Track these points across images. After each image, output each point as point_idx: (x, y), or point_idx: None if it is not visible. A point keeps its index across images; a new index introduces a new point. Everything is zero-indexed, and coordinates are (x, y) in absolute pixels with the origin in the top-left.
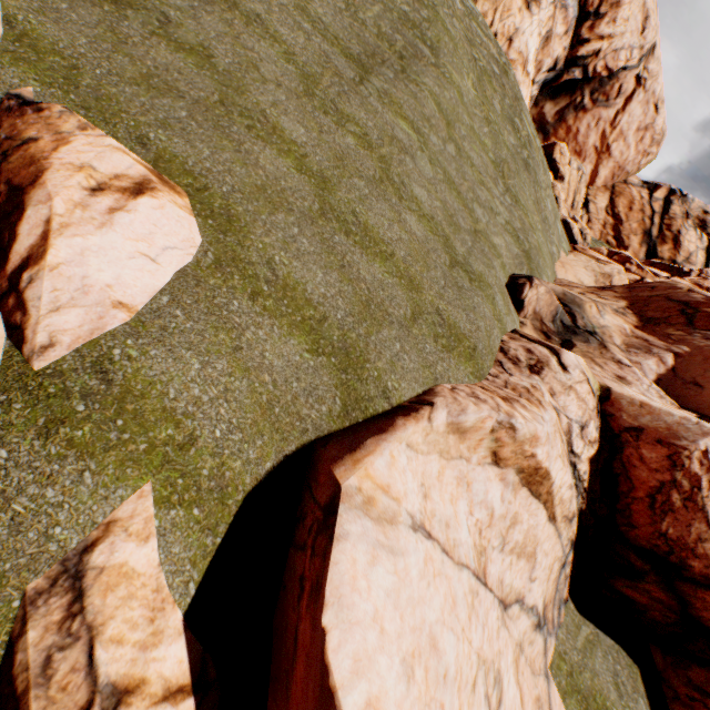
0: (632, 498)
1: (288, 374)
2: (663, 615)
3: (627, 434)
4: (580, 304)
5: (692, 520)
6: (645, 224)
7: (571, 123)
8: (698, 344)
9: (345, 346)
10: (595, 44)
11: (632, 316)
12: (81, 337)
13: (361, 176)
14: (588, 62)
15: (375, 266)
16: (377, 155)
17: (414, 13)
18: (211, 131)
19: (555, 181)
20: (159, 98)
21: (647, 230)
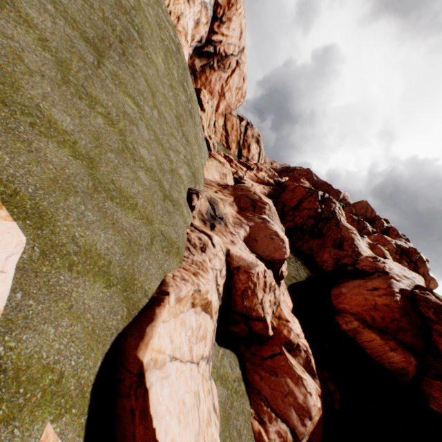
0: (237, 295)
1: (99, 307)
2: (244, 333)
3: (235, 270)
4: (217, 204)
5: (254, 298)
6: (238, 138)
7: (208, 75)
8: (256, 221)
9: (123, 275)
10: (220, 37)
11: (236, 206)
12: None
13: (111, 150)
14: (217, 45)
15: (130, 216)
16: (118, 130)
17: (125, 1)
18: (4, 136)
19: (201, 111)
20: None
21: (239, 141)
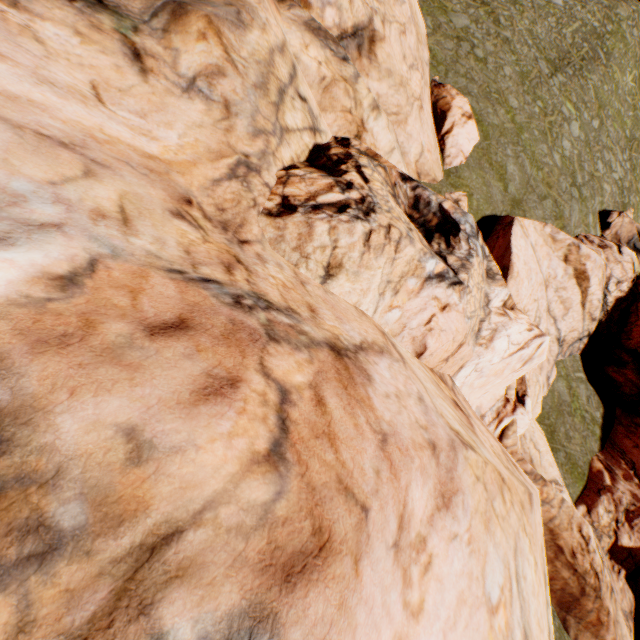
0: (635, 325)
1: (496, 193)
2: (630, 389)
3: None
4: None
5: None
6: None
7: None
8: None
9: (515, 194)
10: None
11: None
12: (454, 157)
13: (537, 129)
14: None
15: (534, 170)
16: (548, 120)
17: (601, 28)
18: (484, 99)
19: None
20: (469, 83)
21: None
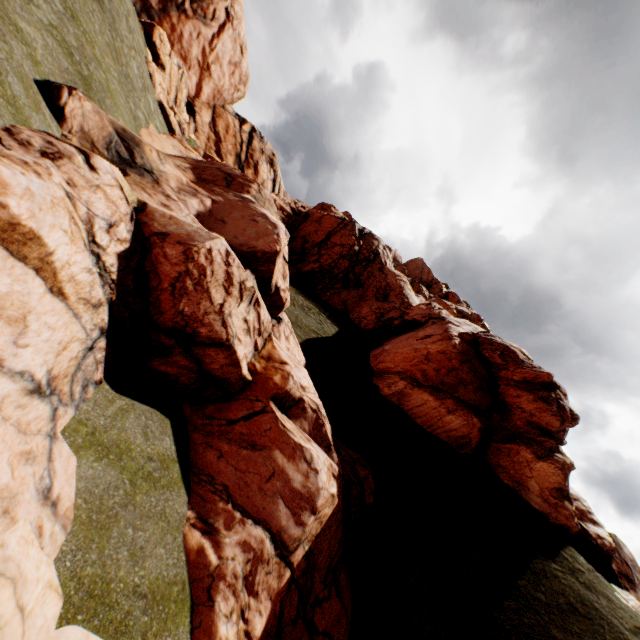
0: (162, 290)
1: None
2: (190, 377)
3: (157, 237)
4: (141, 144)
5: (202, 300)
6: (237, 149)
7: (176, 22)
8: (230, 198)
9: None
10: None
11: (192, 175)
12: None
13: None
14: None
15: None
16: None
17: None
18: None
19: (157, 67)
20: None
21: (239, 154)
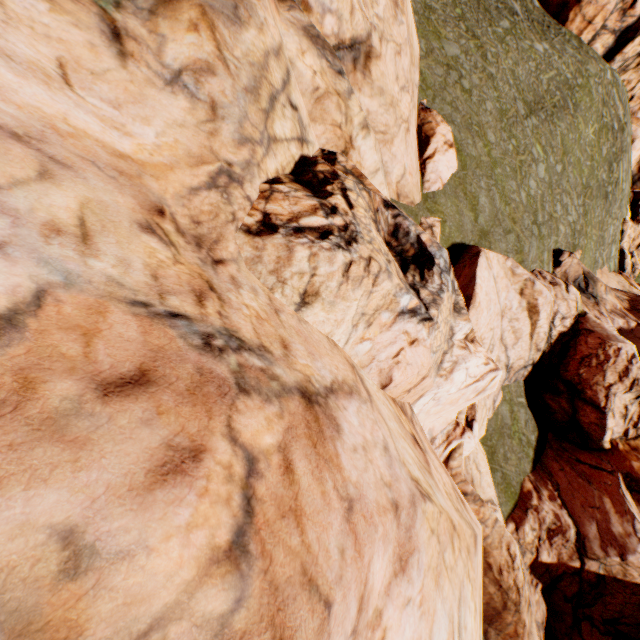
0: (572, 359)
1: (467, 222)
2: (562, 416)
3: (584, 331)
4: (595, 281)
5: (597, 374)
6: None
7: None
8: None
9: (484, 225)
10: None
11: (626, 304)
12: (433, 182)
13: (509, 166)
14: None
15: (502, 205)
16: (519, 159)
17: (573, 80)
18: (466, 130)
19: (631, 221)
20: (453, 112)
21: None
